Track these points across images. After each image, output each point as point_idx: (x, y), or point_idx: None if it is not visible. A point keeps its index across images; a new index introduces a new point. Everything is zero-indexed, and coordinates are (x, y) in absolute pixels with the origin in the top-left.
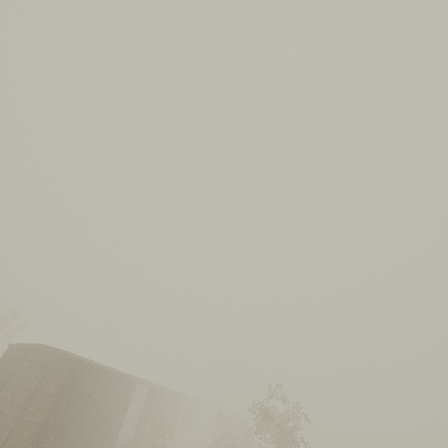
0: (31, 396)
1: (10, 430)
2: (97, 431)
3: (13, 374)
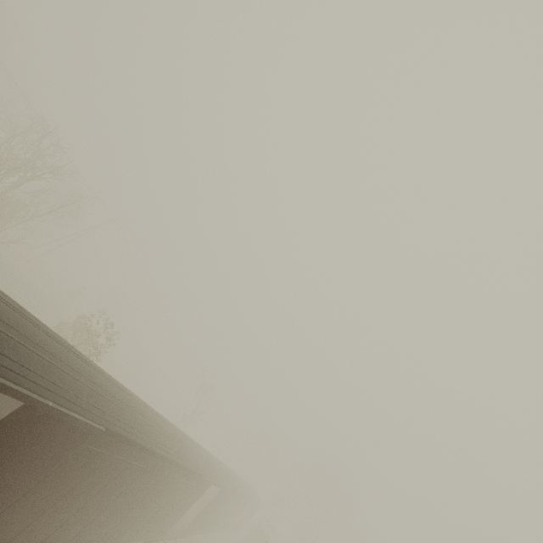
0: None
1: None
2: None
3: None
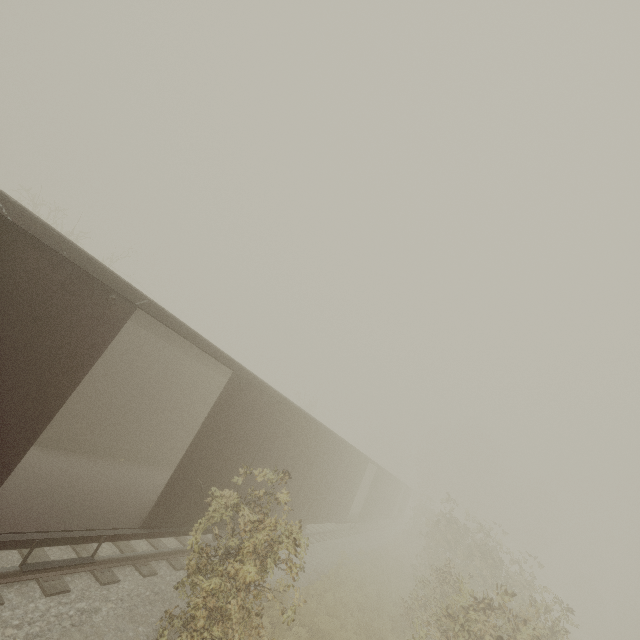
0: None
1: None
2: None
3: None
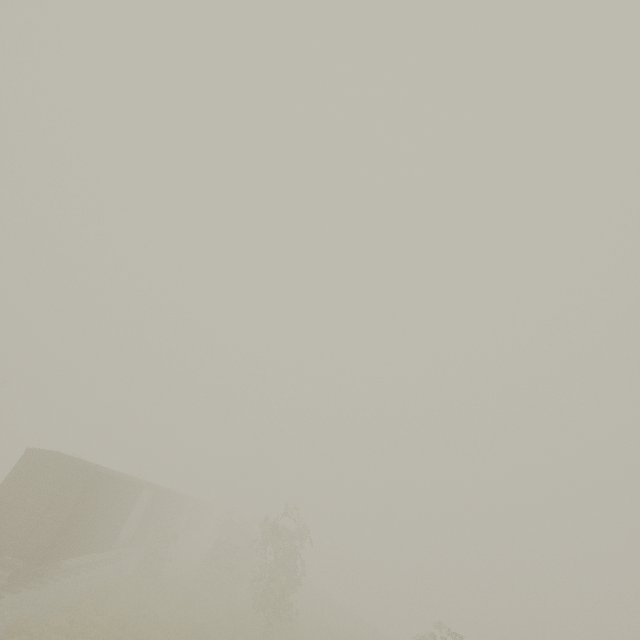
0: (53, 499)
1: (35, 525)
2: (103, 530)
3: (33, 477)
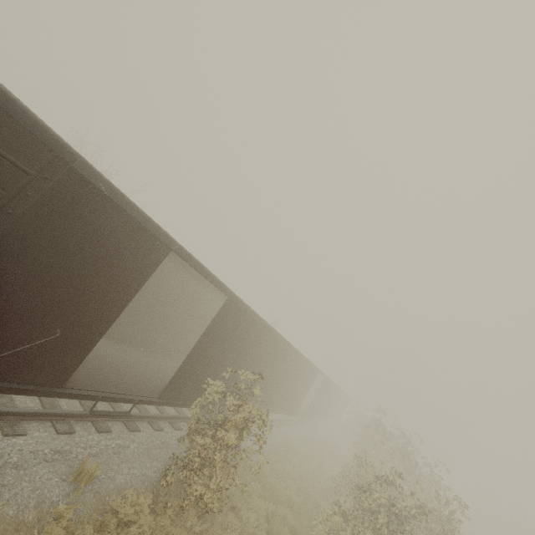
0: None
1: None
2: None
3: None
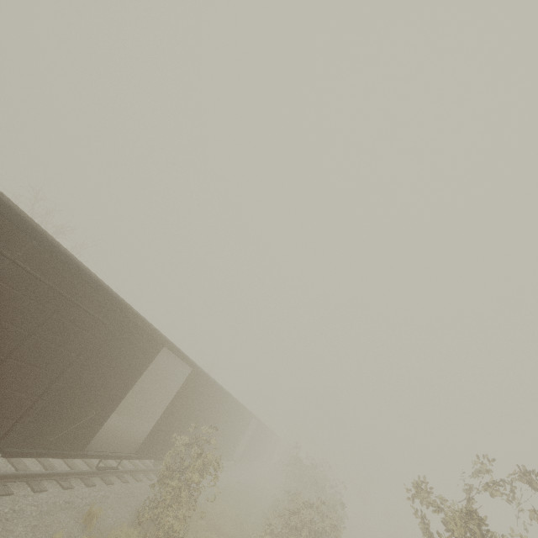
0: None
1: None
2: (19, 394)
3: None
